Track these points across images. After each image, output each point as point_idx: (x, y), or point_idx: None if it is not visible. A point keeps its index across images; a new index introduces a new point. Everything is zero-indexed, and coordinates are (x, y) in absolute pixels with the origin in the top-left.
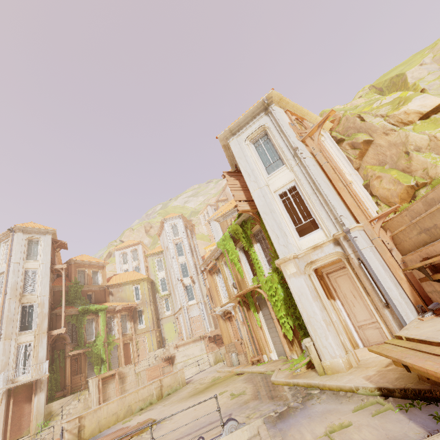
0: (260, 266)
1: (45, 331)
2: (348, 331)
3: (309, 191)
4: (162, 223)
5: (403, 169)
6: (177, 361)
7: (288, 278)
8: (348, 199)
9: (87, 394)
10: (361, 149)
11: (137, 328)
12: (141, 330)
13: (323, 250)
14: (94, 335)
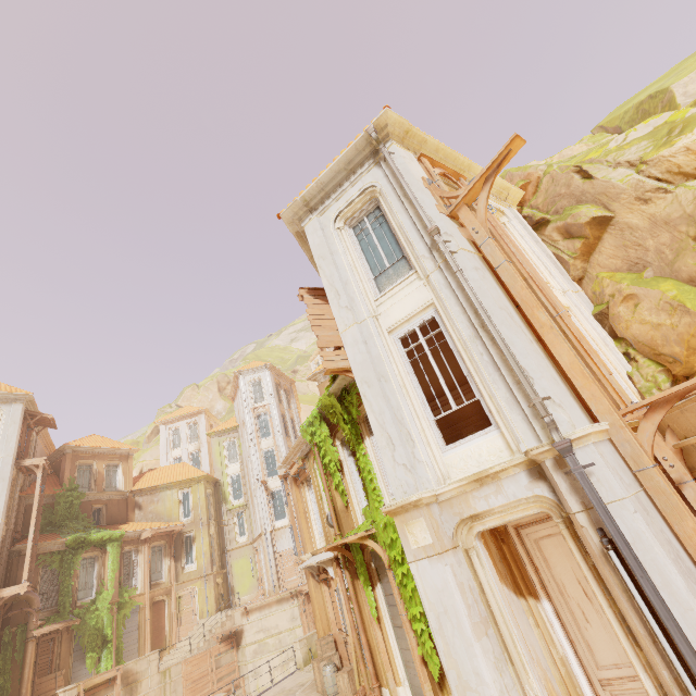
0: (375, 487)
1: None
2: (576, 692)
3: (466, 331)
4: (236, 379)
5: (691, 278)
6: (247, 641)
7: (412, 559)
8: (563, 352)
9: None
10: (586, 238)
11: (182, 572)
12: (189, 574)
13: (501, 488)
14: (94, 588)
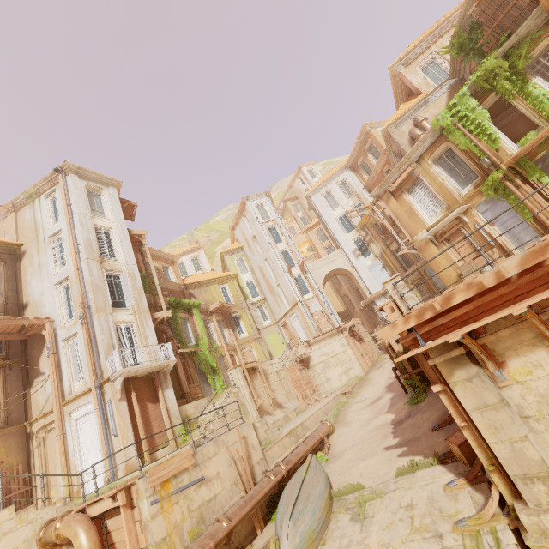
0: None
1: (146, 310)
2: None
3: None
4: (242, 206)
5: None
6: (314, 362)
7: None
8: None
9: (235, 389)
10: None
11: (238, 338)
12: (244, 339)
13: None
14: (193, 338)
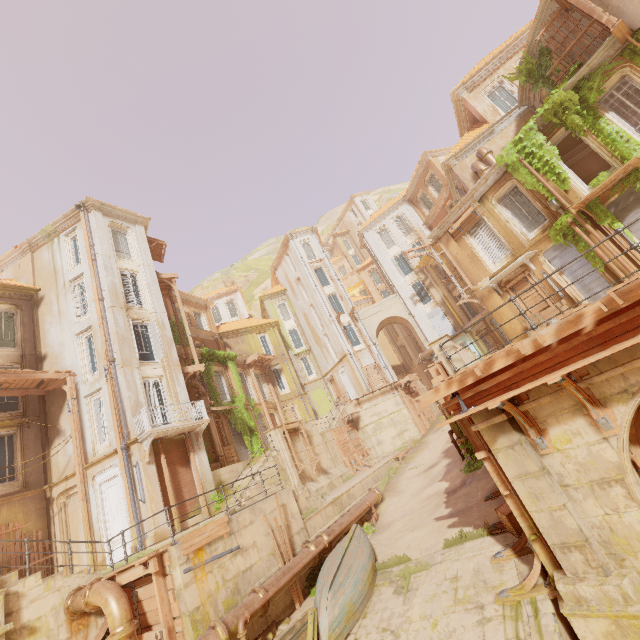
0: (628, 139)
1: (177, 364)
2: None
3: None
4: (285, 243)
5: None
6: (365, 423)
7: None
8: None
9: (274, 452)
10: None
11: (279, 394)
12: (286, 396)
13: None
14: (228, 395)
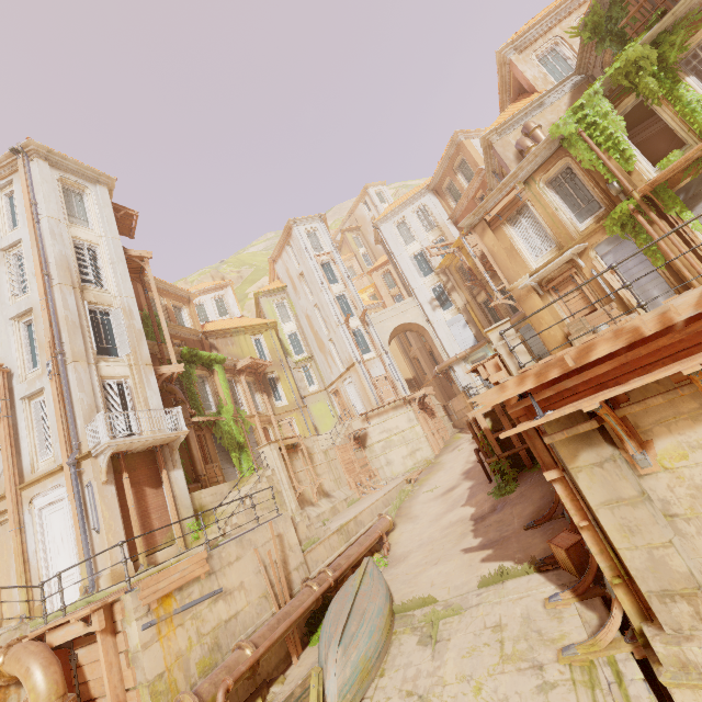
0: None
1: (148, 362)
2: None
3: None
4: (287, 231)
5: None
6: (373, 440)
7: None
8: None
9: (268, 471)
10: None
11: (275, 406)
12: (283, 408)
13: None
14: (213, 404)
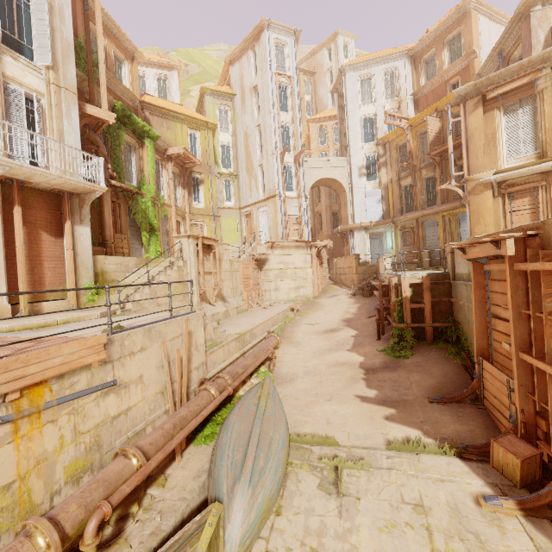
0: None
1: (71, 89)
2: None
3: None
4: (256, 32)
5: None
6: (270, 266)
7: None
8: None
9: (180, 261)
10: None
11: (192, 205)
12: (199, 210)
13: None
14: (135, 178)
